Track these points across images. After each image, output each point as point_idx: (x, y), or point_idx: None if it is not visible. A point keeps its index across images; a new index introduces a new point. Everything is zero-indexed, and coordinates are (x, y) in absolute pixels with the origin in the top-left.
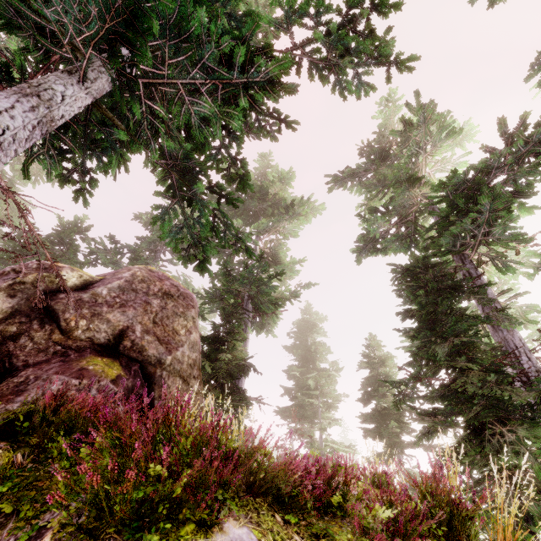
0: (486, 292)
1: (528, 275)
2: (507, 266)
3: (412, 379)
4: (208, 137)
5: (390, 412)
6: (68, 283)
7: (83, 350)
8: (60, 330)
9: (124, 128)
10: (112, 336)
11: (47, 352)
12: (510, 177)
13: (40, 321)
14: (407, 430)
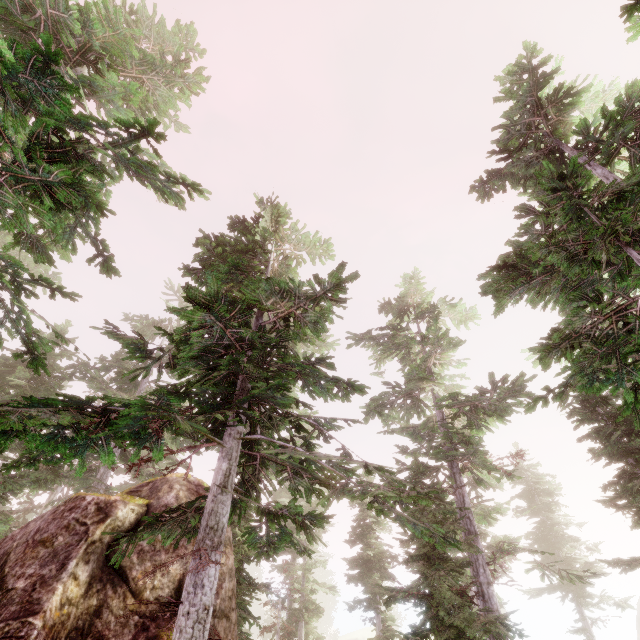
0: (464, 501)
1: (496, 478)
2: (481, 482)
3: (402, 592)
4: (300, 496)
5: (374, 560)
6: (125, 524)
7: (156, 616)
8: (131, 593)
9: (243, 491)
10: (173, 591)
11: (130, 627)
12: (493, 405)
13: (112, 584)
14: (387, 577)
